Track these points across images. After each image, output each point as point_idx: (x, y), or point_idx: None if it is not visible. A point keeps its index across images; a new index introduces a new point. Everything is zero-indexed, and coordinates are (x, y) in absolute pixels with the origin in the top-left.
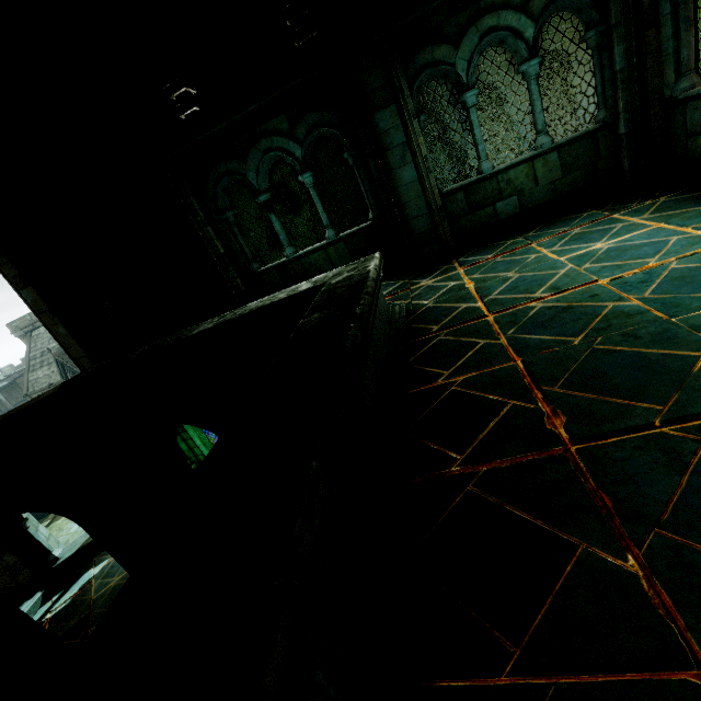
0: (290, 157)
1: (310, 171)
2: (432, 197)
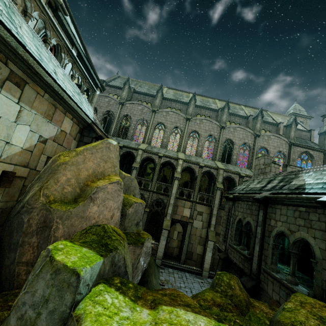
0: None
1: None
2: None
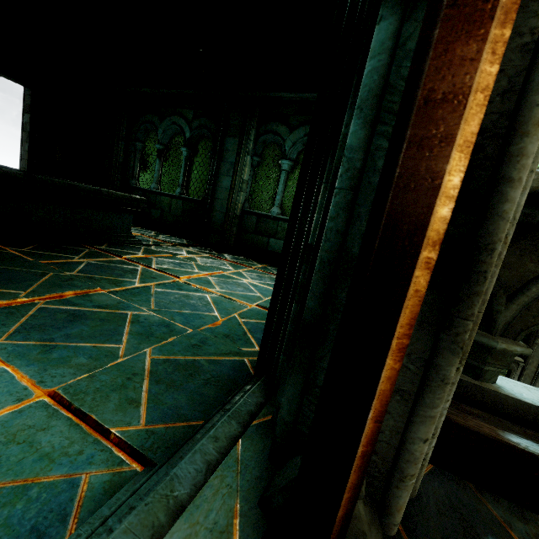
0: (183, 134)
1: (187, 148)
2: (234, 206)
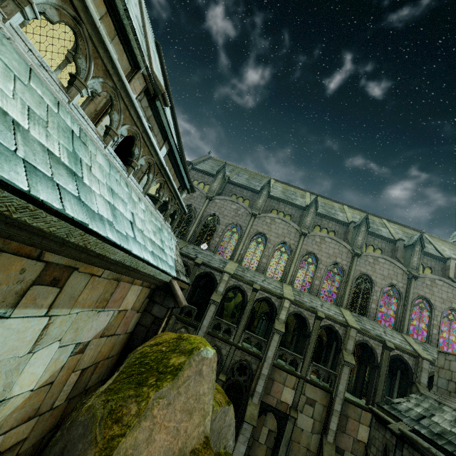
0: None
1: None
2: None
